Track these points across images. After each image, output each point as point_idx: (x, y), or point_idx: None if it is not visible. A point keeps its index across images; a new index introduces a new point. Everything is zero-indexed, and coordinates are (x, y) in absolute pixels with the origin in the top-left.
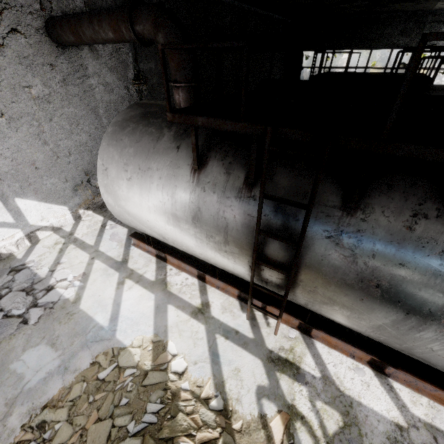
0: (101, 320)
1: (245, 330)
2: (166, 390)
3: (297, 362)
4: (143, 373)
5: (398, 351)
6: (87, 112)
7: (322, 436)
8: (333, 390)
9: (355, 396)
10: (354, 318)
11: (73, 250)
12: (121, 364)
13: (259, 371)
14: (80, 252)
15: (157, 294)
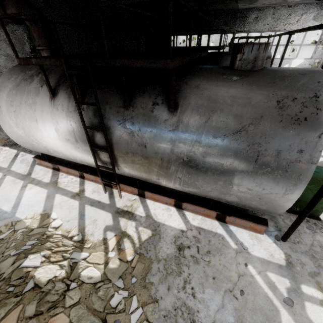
0: (6, 208)
1: (105, 200)
2: (44, 235)
3: (133, 211)
4: (30, 230)
5: (193, 197)
6: None
7: (138, 242)
8: (150, 221)
9: (162, 221)
10: (147, 171)
11: None
12: (16, 229)
13: (108, 219)
14: None
15: (50, 189)
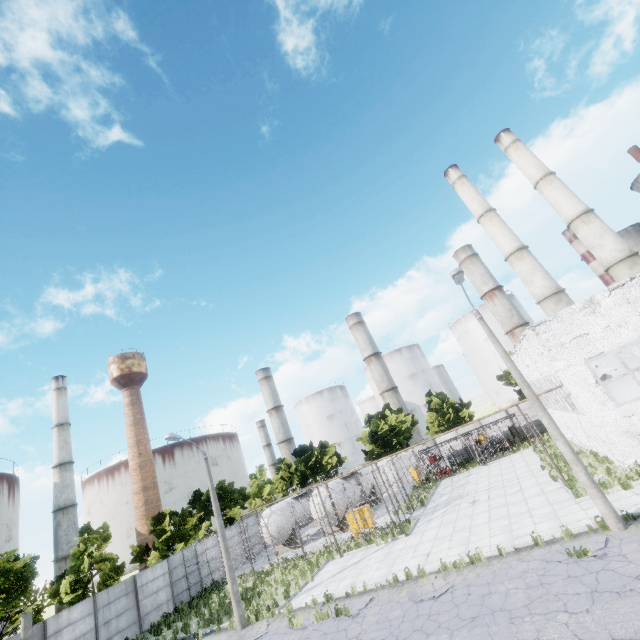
0: None
1: None
2: None
3: None
4: None
5: None
6: None
7: None
8: None
9: None
10: None
11: None
12: None
13: None
14: None
15: None
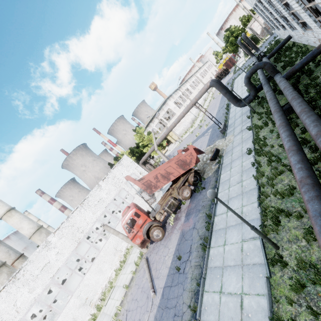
0: None
1: None
2: None
3: None
4: None
5: None
6: None
7: None
8: None
9: None
10: None
11: None
12: None
13: None
14: None
15: None
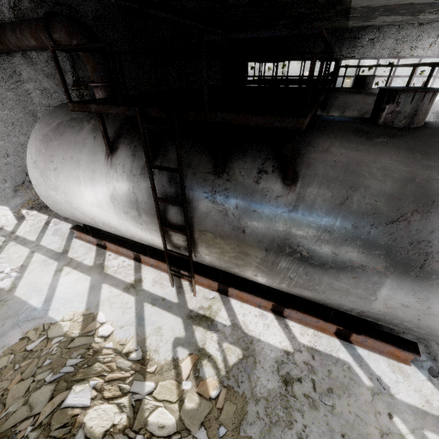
0: (35, 302)
1: (172, 297)
2: (89, 349)
3: (213, 316)
4: (70, 339)
5: (298, 299)
6: (24, 115)
7: (223, 368)
8: (239, 333)
9: (256, 335)
10: (240, 264)
11: (13, 246)
12: (50, 336)
13: (178, 327)
14: (20, 247)
15: (94, 276)
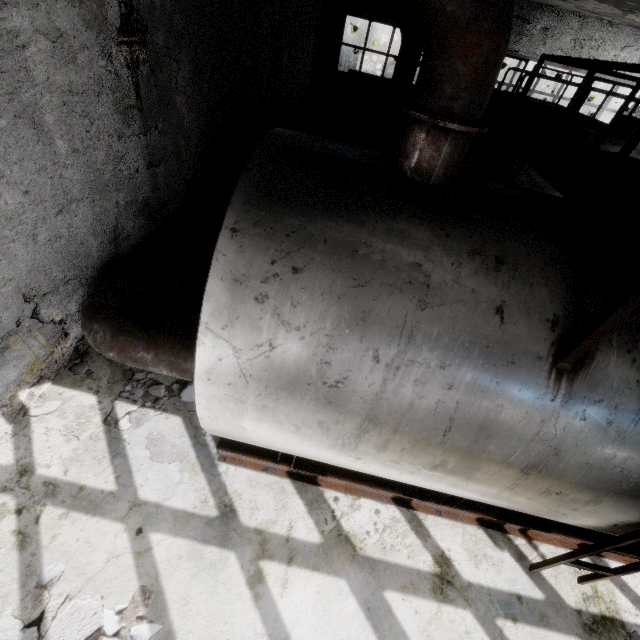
0: None
1: (527, 587)
2: None
3: (616, 613)
4: None
5: None
6: (11, 122)
7: None
8: None
9: None
10: None
11: (64, 523)
12: None
13: None
14: (88, 524)
15: (349, 575)
